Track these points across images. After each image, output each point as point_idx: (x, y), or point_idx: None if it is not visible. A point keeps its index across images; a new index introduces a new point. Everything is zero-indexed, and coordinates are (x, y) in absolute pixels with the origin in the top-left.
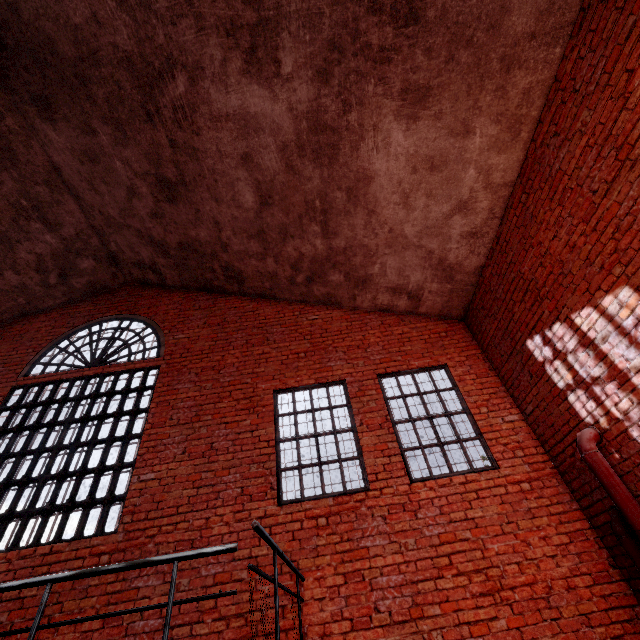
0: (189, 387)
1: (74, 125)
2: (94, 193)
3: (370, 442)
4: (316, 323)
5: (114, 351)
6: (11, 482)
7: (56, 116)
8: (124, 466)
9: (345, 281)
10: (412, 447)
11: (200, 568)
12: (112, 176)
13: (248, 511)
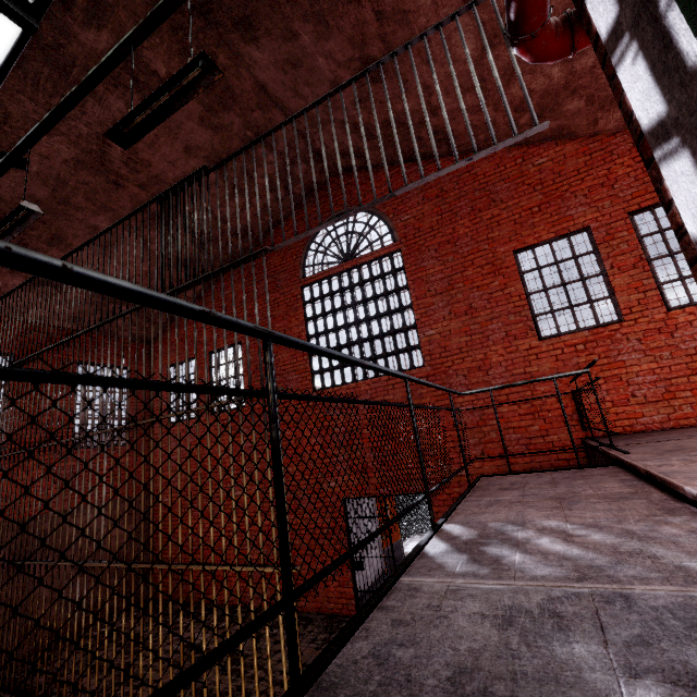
0: (433, 263)
1: (275, 36)
2: (298, 99)
3: (622, 283)
4: (545, 168)
5: (356, 244)
6: (341, 346)
7: (258, 34)
8: (409, 328)
9: (585, 106)
10: (670, 280)
11: (490, 381)
12: (315, 76)
13: (515, 346)
